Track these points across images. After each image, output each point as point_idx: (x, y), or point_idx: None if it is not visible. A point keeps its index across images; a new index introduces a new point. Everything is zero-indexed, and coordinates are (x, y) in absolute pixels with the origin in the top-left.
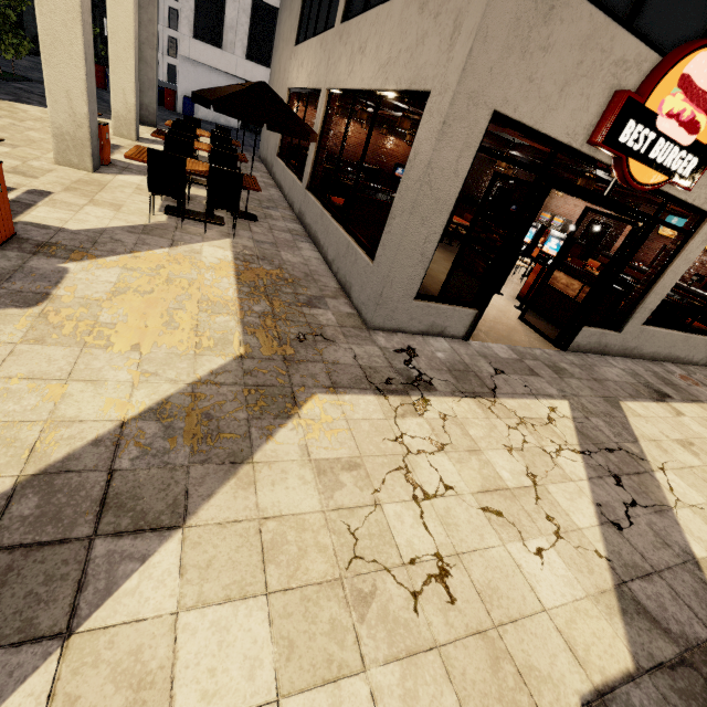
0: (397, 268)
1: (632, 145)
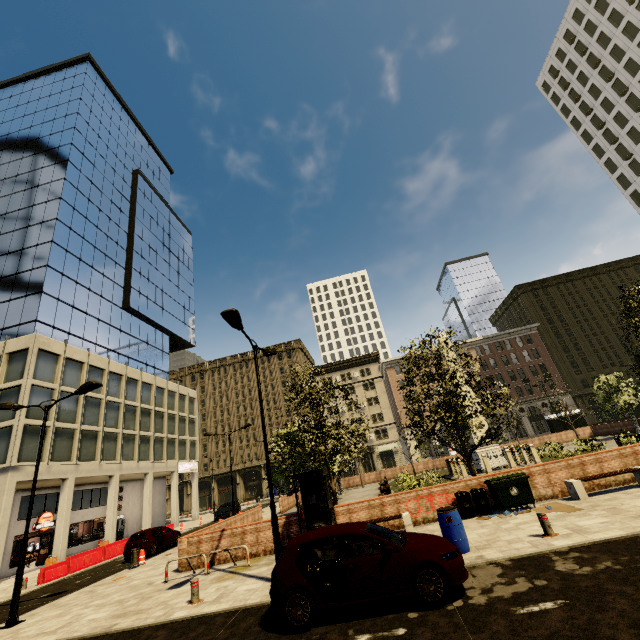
0: (4, 565)
1: (40, 527)
